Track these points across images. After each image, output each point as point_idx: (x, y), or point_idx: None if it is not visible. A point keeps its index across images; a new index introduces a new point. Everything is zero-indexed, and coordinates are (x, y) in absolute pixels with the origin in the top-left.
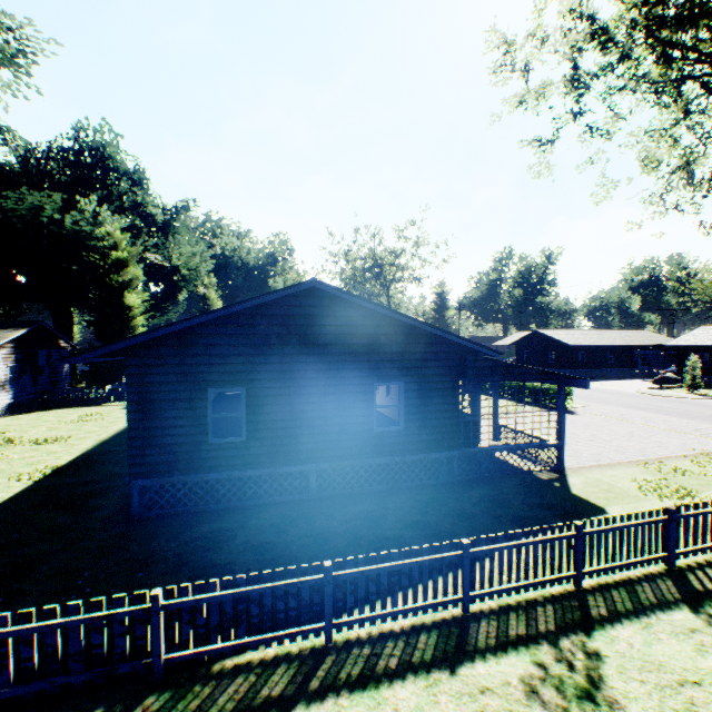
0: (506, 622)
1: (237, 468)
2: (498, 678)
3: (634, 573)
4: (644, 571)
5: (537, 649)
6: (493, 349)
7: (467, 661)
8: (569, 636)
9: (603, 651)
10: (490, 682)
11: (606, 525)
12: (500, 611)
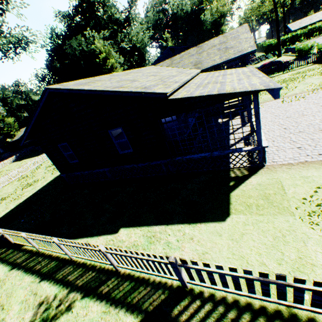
0: (74, 271)
1: (83, 171)
2: (43, 292)
3: (156, 278)
4: (164, 280)
5: (63, 290)
6: (157, 93)
7: (47, 280)
8: (77, 293)
9: (74, 309)
10: (40, 292)
11: (122, 252)
12: (80, 265)
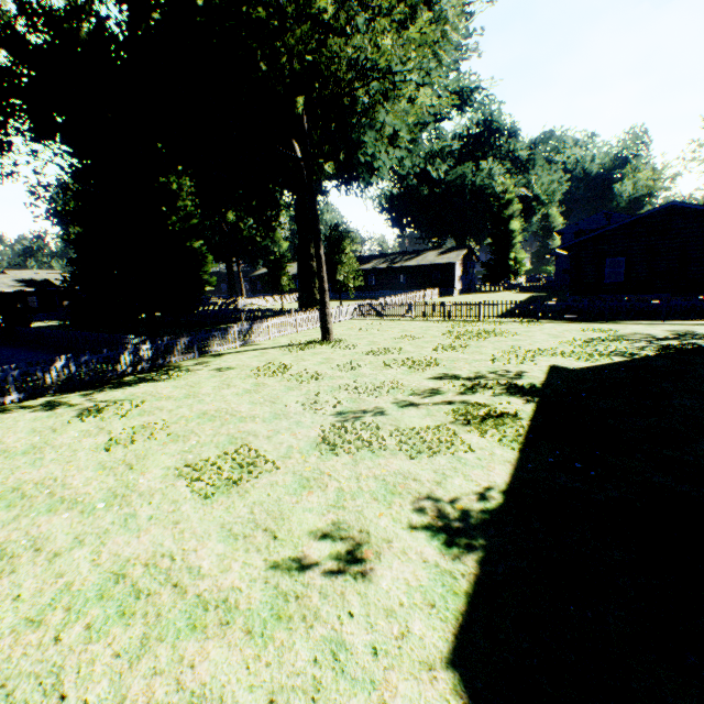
0: None
1: (616, 294)
2: None
3: None
4: None
5: None
6: None
7: None
8: None
9: None
10: None
11: None
12: None
